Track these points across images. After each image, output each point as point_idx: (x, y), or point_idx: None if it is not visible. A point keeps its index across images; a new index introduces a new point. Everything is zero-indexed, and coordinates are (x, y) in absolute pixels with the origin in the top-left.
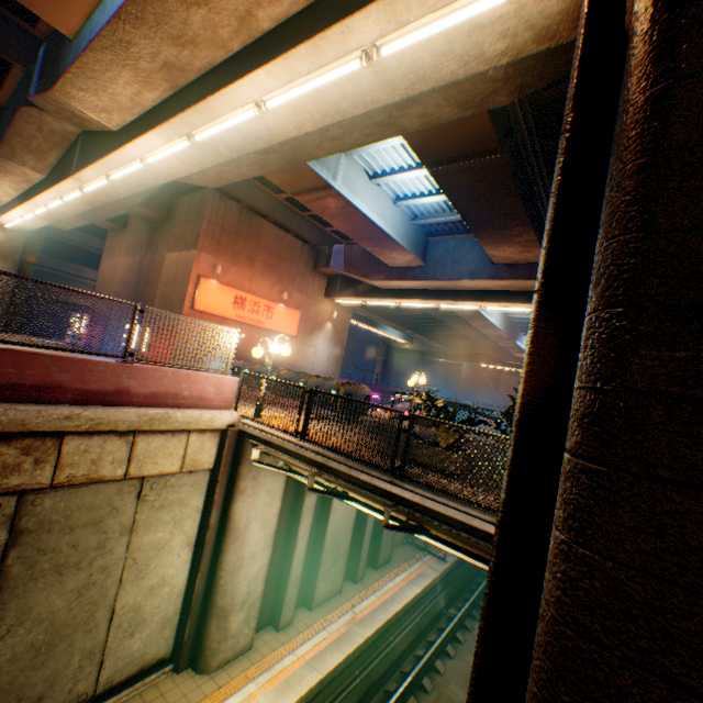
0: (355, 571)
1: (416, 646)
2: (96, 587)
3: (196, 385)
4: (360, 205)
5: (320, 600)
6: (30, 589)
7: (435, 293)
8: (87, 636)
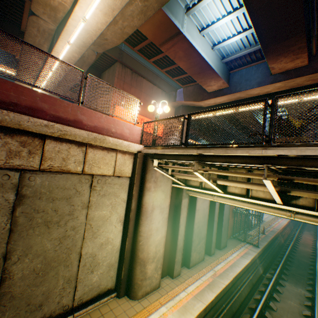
0: (209, 249)
1: (253, 293)
2: (69, 239)
3: (118, 126)
4: (195, 46)
5: (193, 263)
6: (30, 234)
7: (235, 103)
8: (66, 269)
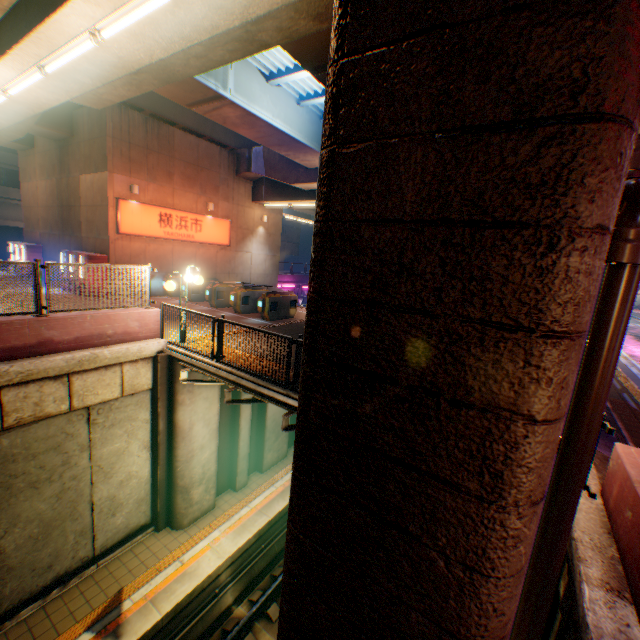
0: None
1: None
2: (71, 490)
3: (118, 323)
4: (260, 113)
5: (269, 465)
6: (13, 503)
7: None
8: (75, 523)
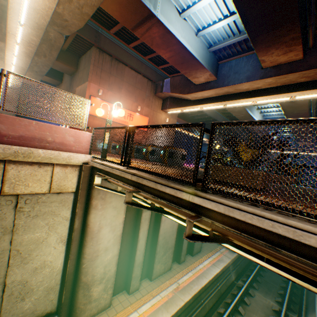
0: (179, 257)
1: (218, 306)
2: None
3: (57, 134)
4: (174, 32)
5: (157, 275)
6: None
7: (223, 97)
8: None
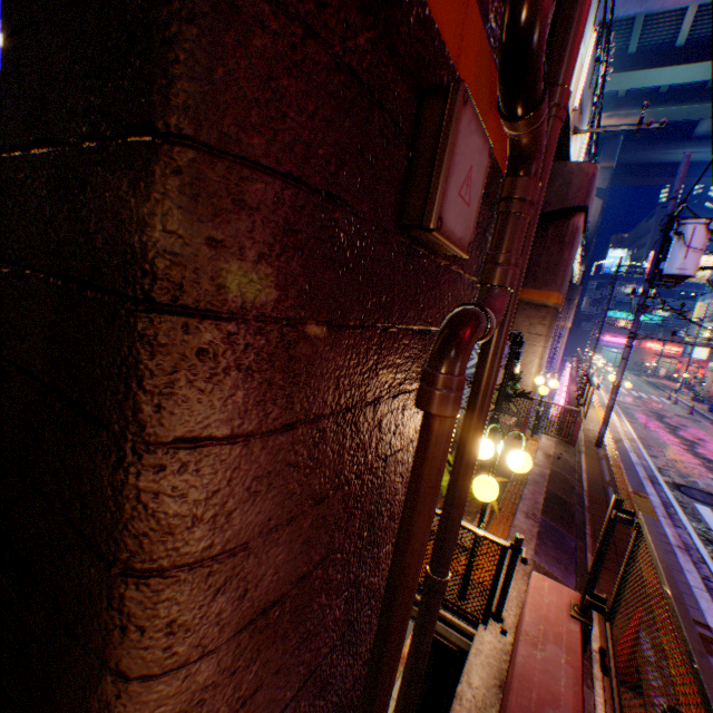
0: None
1: None
2: None
3: None
4: None
5: None
6: None
7: None
8: None
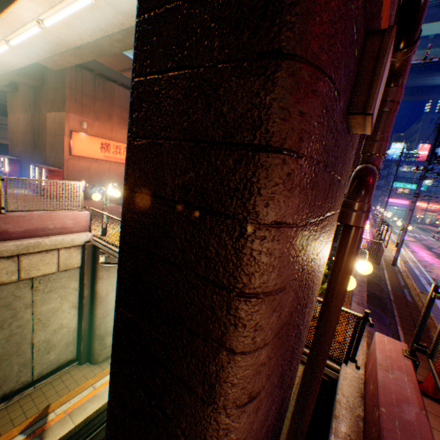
0: None
1: None
2: (17, 335)
3: (57, 221)
4: None
5: None
6: None
7: None
8: (19, 357)
